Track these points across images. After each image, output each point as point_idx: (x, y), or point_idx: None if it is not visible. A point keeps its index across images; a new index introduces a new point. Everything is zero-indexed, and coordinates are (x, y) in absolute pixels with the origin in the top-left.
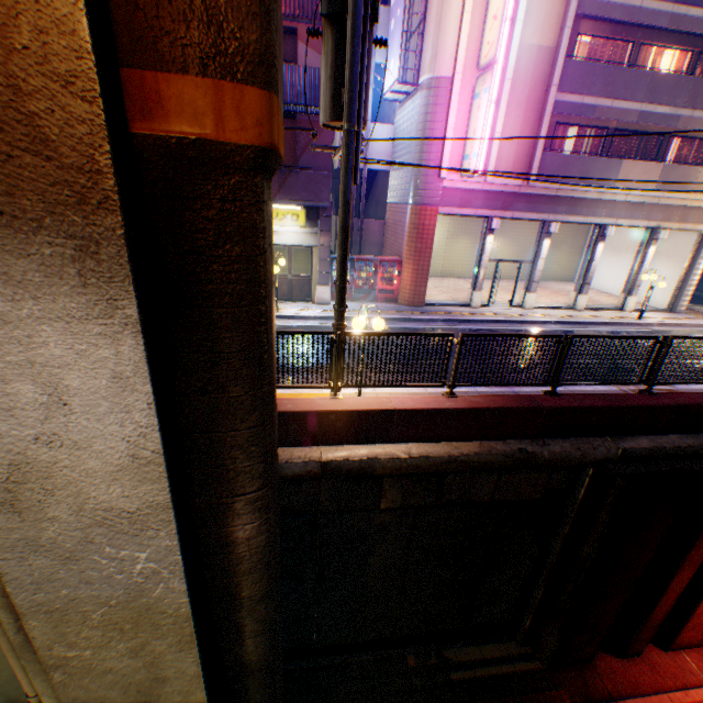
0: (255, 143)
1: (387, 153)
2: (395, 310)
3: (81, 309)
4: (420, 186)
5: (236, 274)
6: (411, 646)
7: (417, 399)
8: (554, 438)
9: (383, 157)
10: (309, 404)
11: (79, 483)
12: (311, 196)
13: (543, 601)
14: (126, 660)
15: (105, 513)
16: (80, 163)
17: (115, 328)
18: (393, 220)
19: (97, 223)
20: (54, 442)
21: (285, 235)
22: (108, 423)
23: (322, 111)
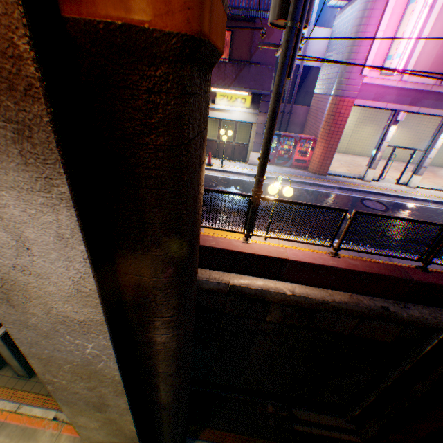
0: (181, 30)
1: (321, 52)
2: (304, 175)
3: (27, 182)
4: (343, 81)
5: (160, 160)
6: (271, 400)
7: (307, 254)
8: (414, 304)
9: (318, 56)
10: (226, 244)
11: (45, 298)
12: (256, 85)
13: (372, 404)
14: (86, 390)
15: (64, 318)
16: (3, 46)
17: (54, 201)
18: (316, 107)
19: (26, 109)
20: (25, 270)
21: (234, 113)
22: (58, 266)
23: (271, 10)
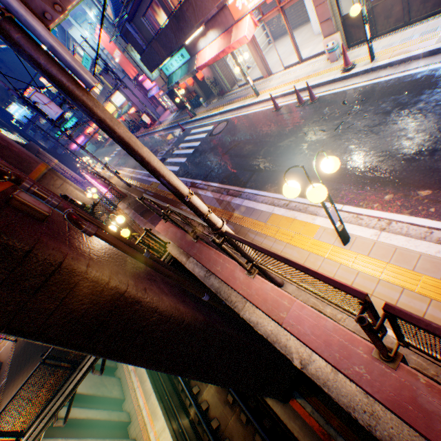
0: None
1: None
2: None
3: None
4: None
5: None
6: None
7: (322, 327)
8: None
9: None
10: (228, 273)
11: None
12: None
13: None
14: None
15: None
16: None
17: None
18: None
19: None
20: None
21: None
22: None
23: None
